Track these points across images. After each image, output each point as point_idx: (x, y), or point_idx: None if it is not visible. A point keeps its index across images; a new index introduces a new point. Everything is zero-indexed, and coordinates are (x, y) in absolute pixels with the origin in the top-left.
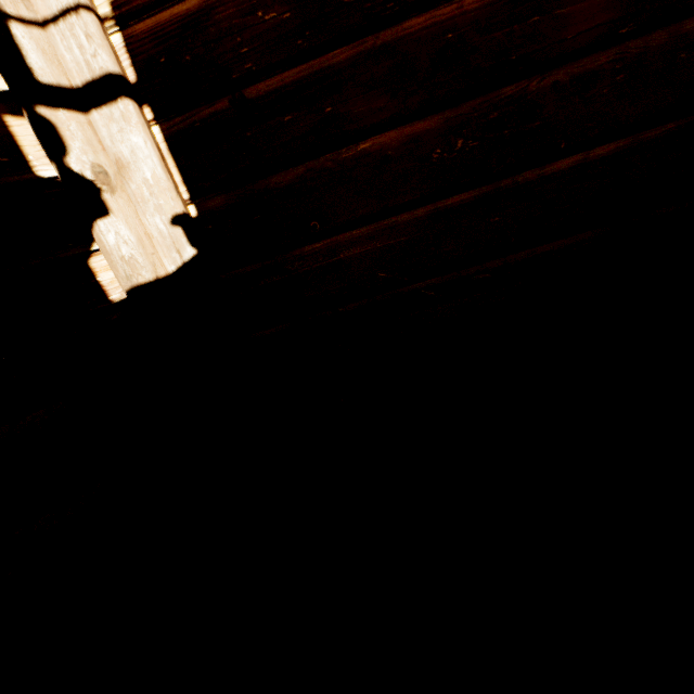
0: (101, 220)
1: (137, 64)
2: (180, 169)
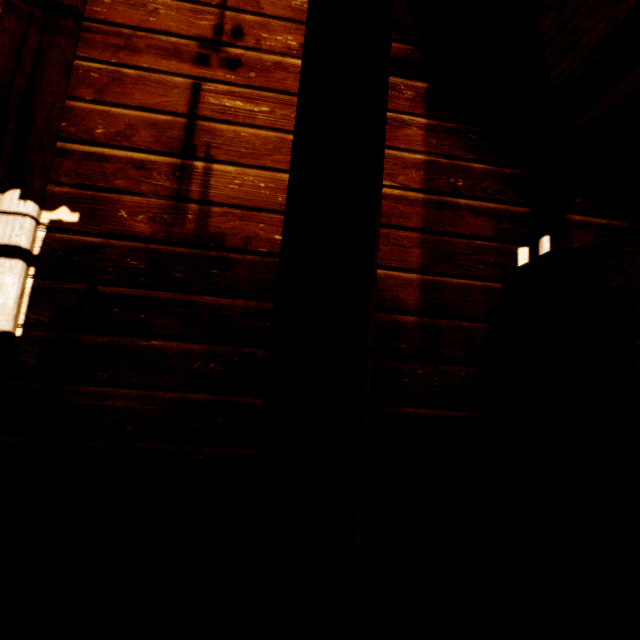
0: None
1: (44, 248)
2: (30, 306)
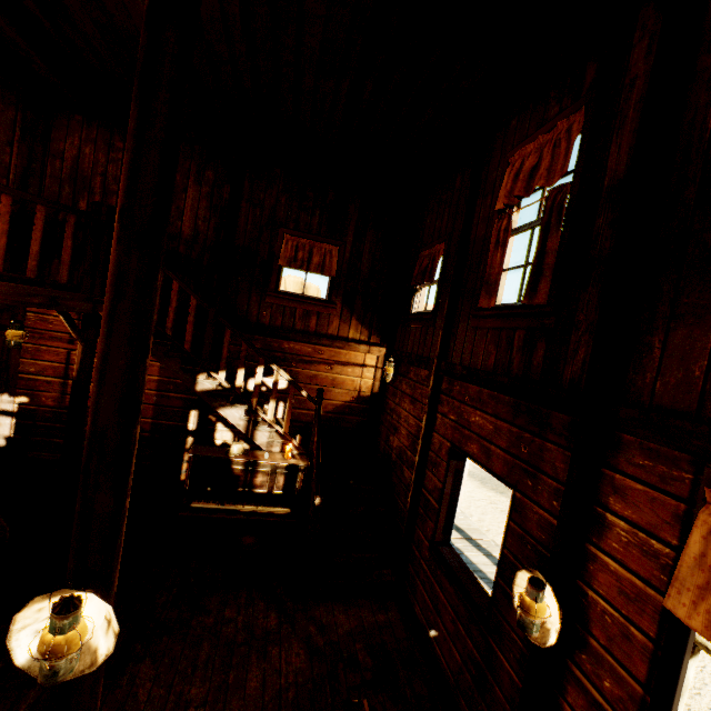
0: None
1: (18, 410)
2: (15, 428)
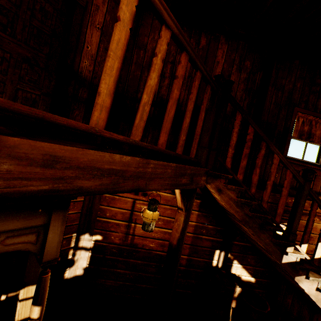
0: (73, 266)
1: (93, 245)
2: (89, 259)
